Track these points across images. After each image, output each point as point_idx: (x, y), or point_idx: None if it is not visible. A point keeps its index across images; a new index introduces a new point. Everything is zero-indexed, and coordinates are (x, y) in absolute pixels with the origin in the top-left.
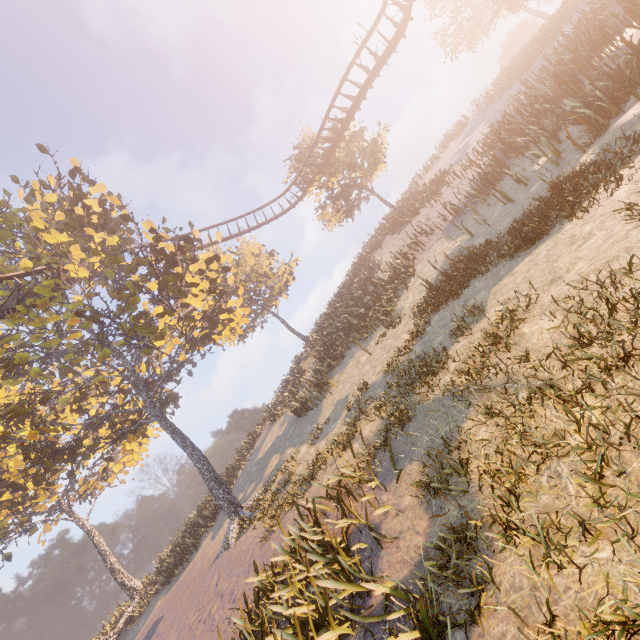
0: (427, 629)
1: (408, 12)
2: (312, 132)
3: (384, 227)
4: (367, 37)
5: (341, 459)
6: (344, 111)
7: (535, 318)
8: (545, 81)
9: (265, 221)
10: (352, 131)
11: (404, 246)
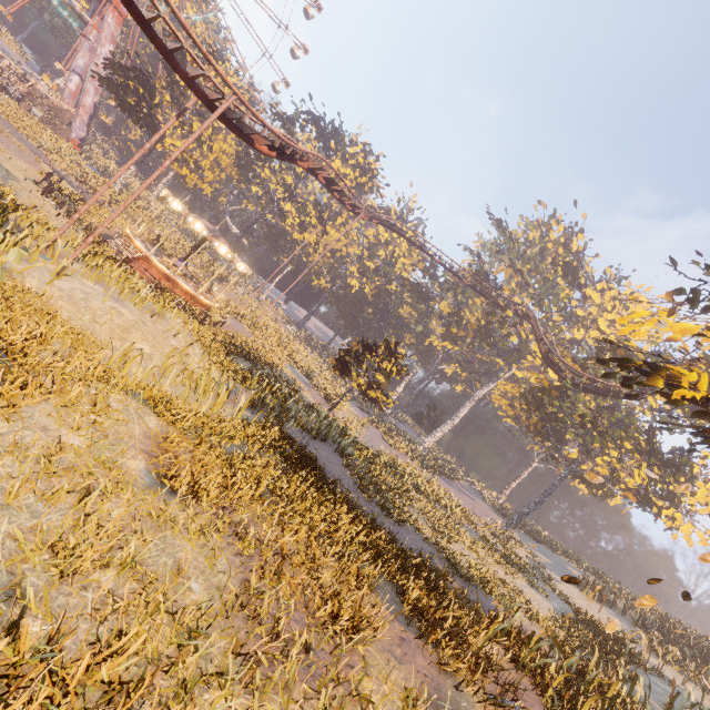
0: (420, 486)
1: None
2: None
3: None
4: None
5: (495, 540)
6: None
7: (494, 564)
8: None
9: None
10: None
11: None
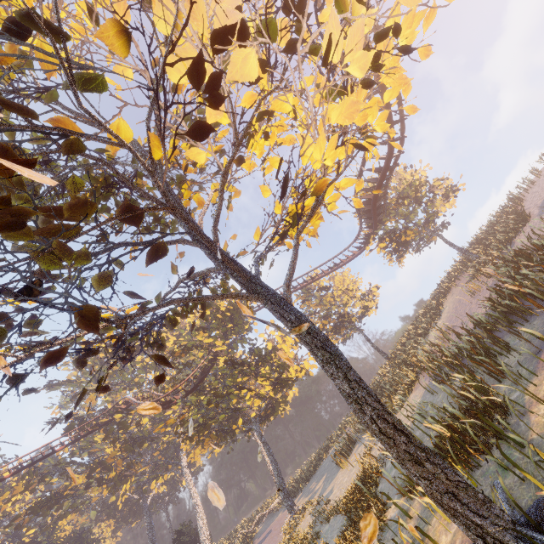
0: None
1: (390, 148)
2: (371, 185)
3: (463, 258)
4: (359, 173)
5: None
6: (368, 208)
7: None
8: (507, 284)
9: (342, 264)
10: (411, 174)
11: (445, 325)
